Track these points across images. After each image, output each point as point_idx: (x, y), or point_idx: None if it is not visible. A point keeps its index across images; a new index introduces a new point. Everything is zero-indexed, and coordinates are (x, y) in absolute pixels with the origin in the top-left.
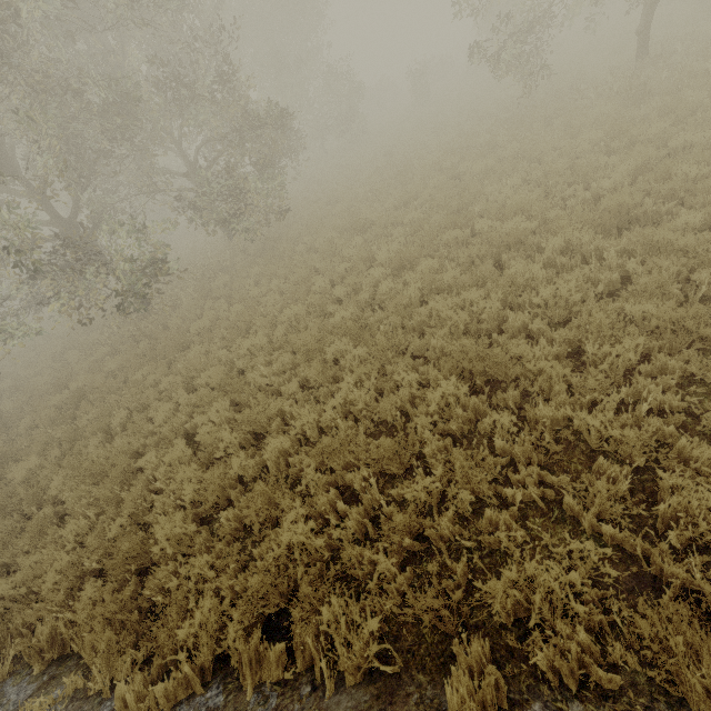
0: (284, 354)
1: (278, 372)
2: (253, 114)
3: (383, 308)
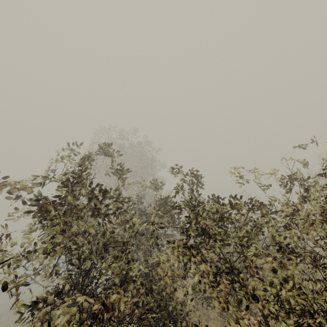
0: None
1: None
2: None
3: None
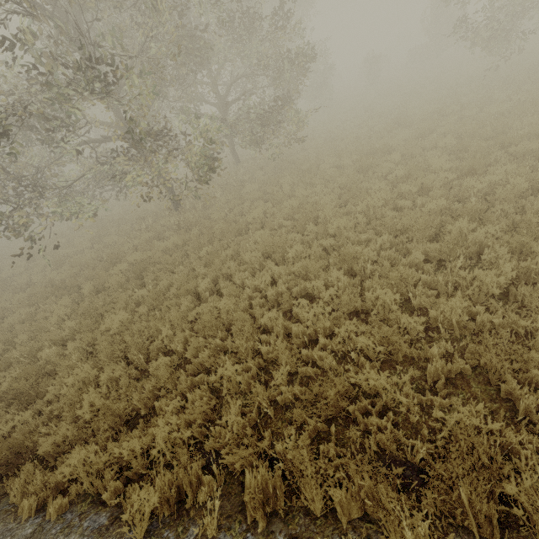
0: (384, 234)
1: (377, 249)
2: (296, 54)
3: (464, 203)
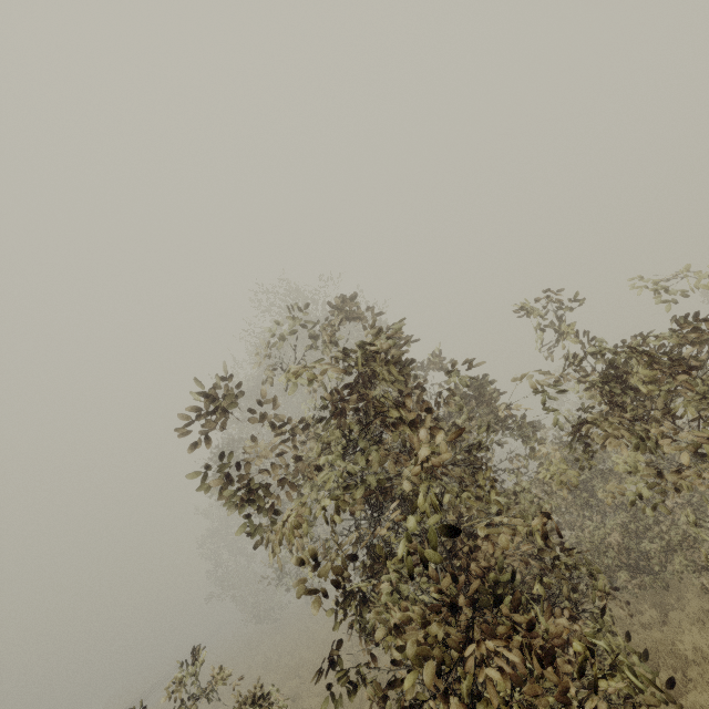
0: None
1: None
2: None
3: None
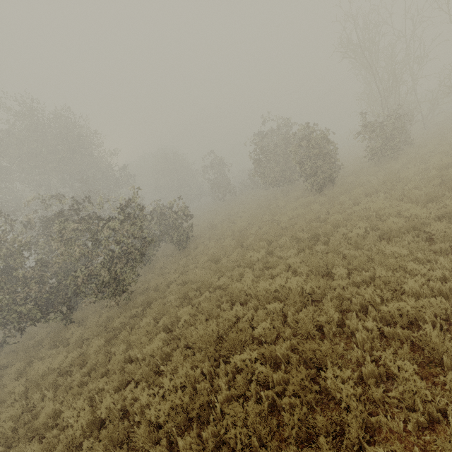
0: None
1: None
2: None
3: None
